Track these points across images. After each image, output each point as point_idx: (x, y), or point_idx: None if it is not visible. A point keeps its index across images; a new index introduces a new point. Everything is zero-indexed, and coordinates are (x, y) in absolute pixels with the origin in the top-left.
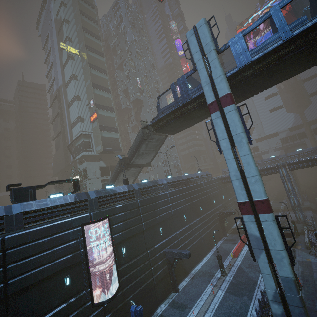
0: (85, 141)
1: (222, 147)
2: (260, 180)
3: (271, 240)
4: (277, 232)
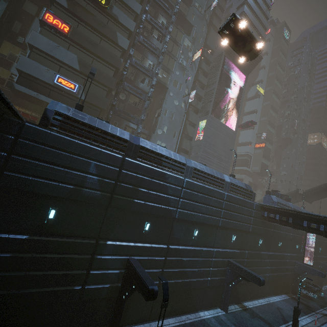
0: (247, 159)
1: None
2: None
3: None
4: None
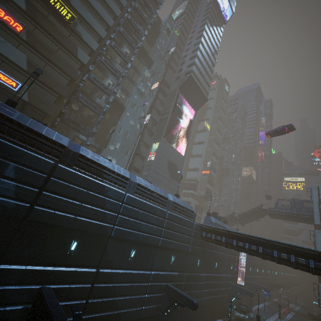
0: (195, 184)
1: (317, 247)
2: None
3: None
4: None
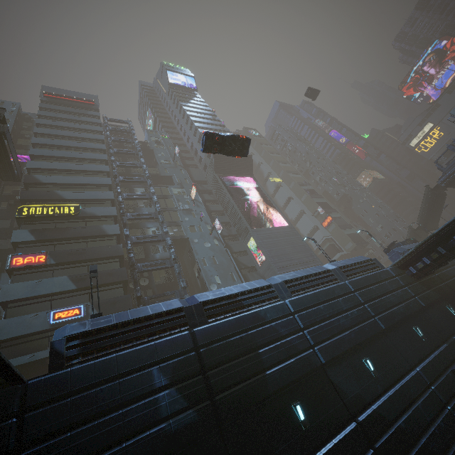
0: (331, 245)
1: None
2: None
3: None
4: None
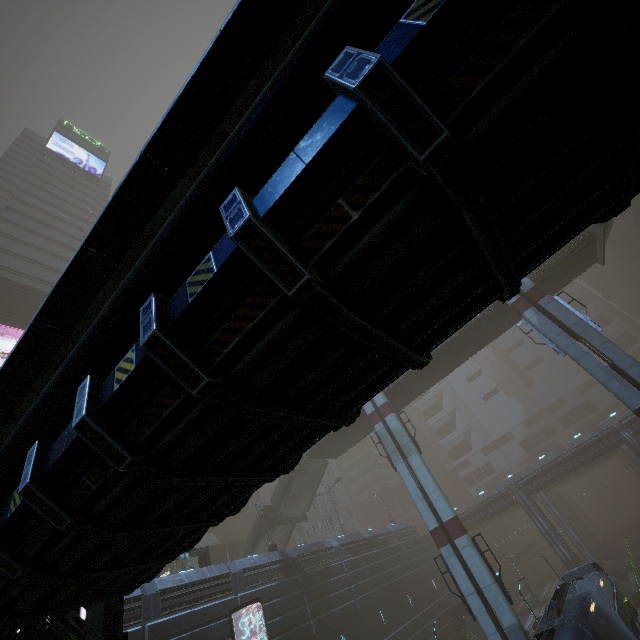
0: None
1: (394, 462)
2: (441, 494)
3: (478, 574)
4: (479, 558)
